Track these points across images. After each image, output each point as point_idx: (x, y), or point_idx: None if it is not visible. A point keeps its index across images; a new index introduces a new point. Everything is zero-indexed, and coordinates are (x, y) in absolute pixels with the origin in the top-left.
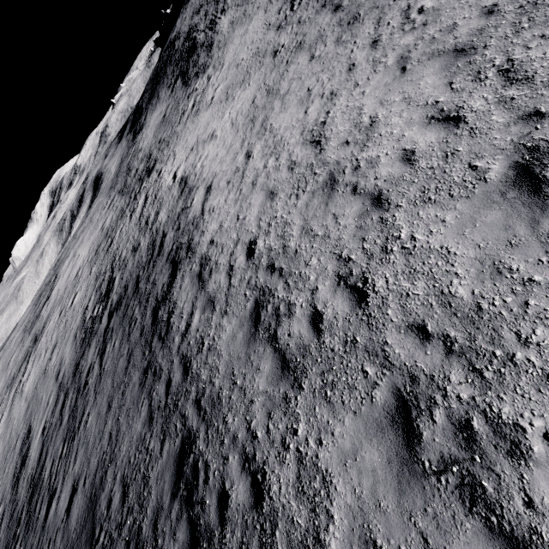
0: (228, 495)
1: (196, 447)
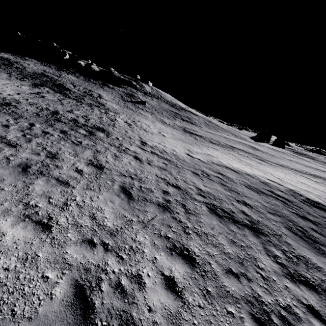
0: None
1: None
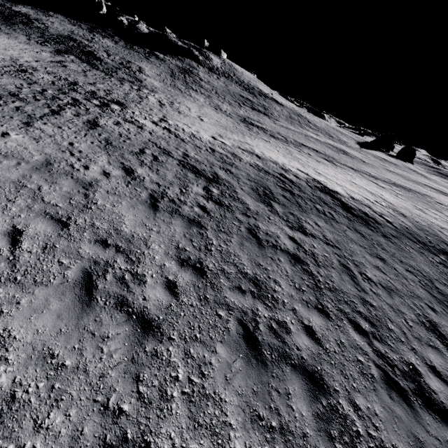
0: None
1: None
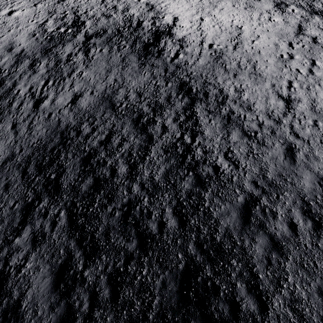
0: (208, 93)
1: (189, 84)
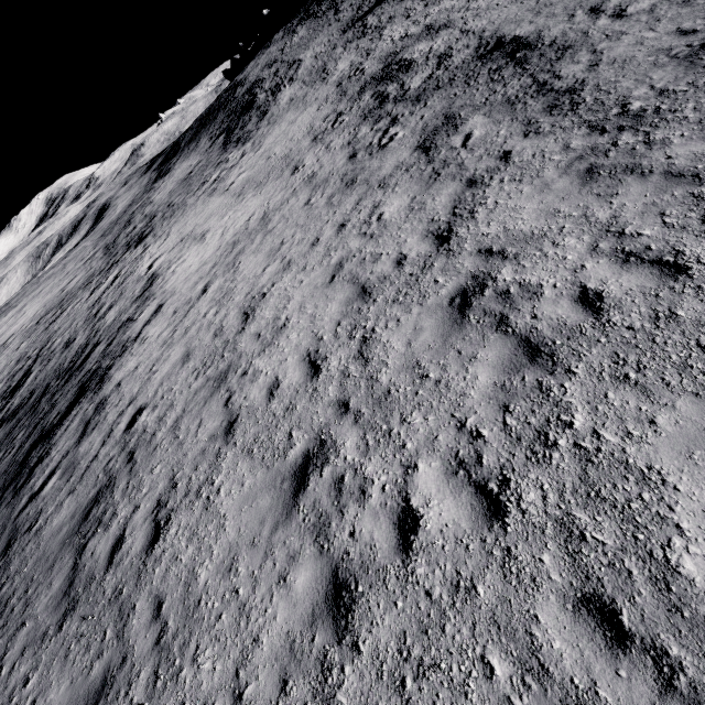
0: None
1: None
